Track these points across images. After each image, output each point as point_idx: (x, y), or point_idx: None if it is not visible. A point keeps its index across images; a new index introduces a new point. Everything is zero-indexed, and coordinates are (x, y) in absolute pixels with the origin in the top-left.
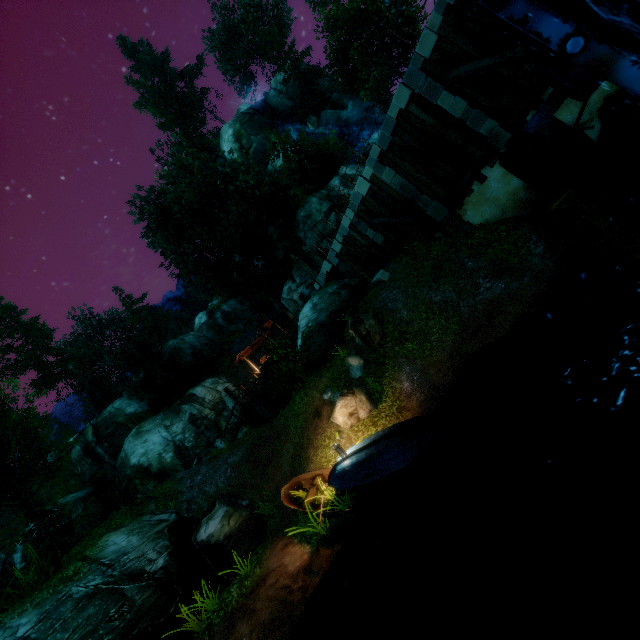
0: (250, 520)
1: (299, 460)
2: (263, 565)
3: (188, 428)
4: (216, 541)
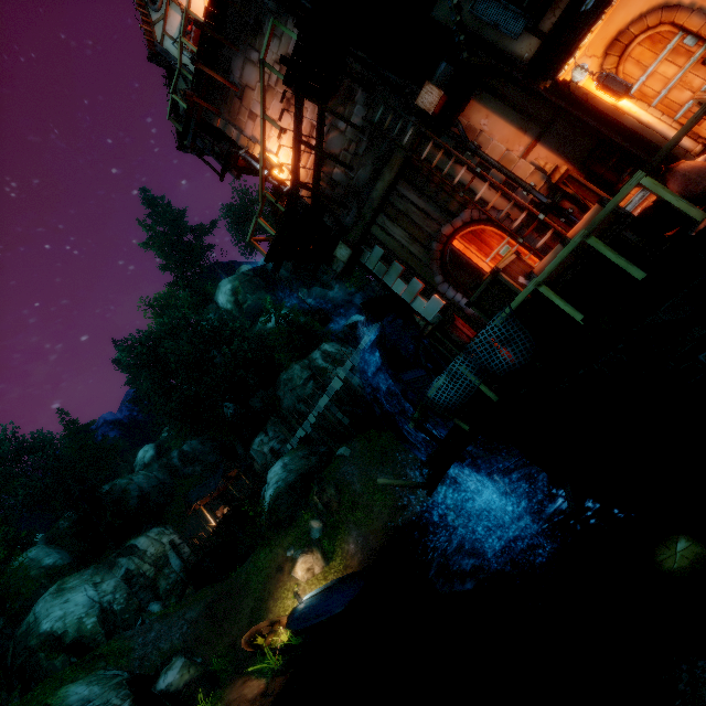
0: (206, 672)
1: (259, 612)
2: (224, 699)
3: (120, 587)
4: (175, 689)
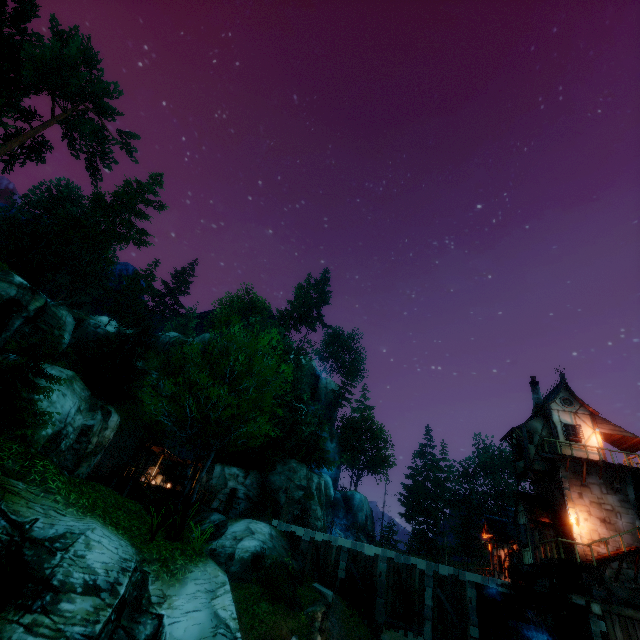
0: None
1: None
2: None
3: (78, 431)
4: None
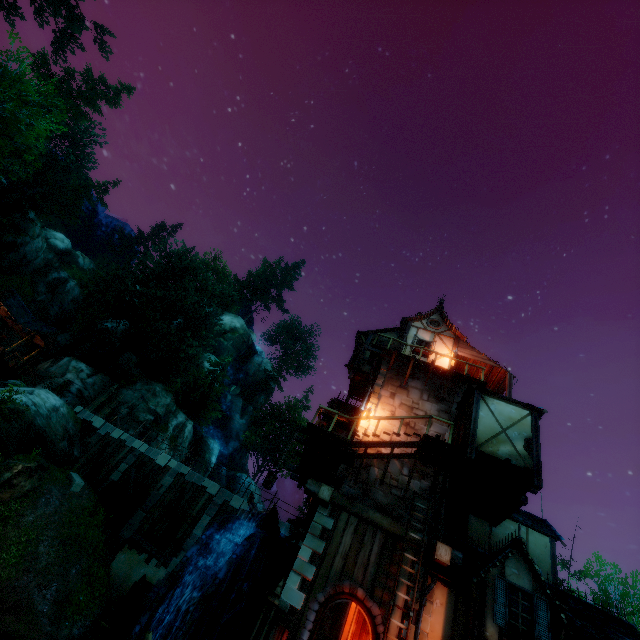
0: None
1: None
2: None
3: None
4: None
